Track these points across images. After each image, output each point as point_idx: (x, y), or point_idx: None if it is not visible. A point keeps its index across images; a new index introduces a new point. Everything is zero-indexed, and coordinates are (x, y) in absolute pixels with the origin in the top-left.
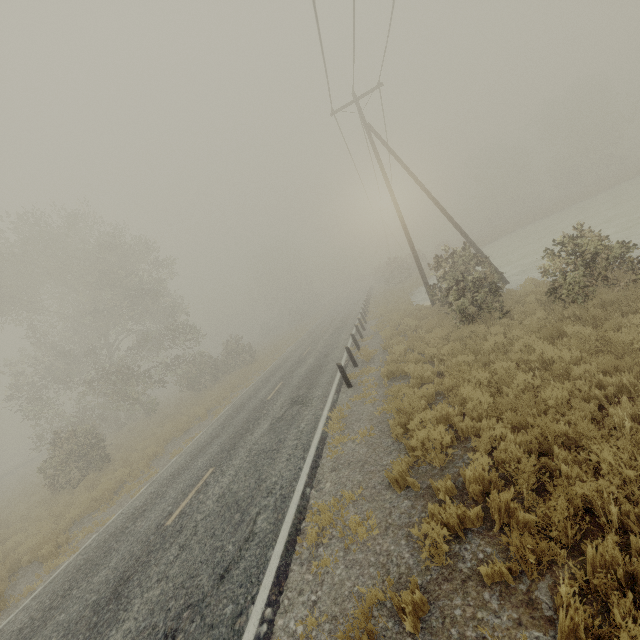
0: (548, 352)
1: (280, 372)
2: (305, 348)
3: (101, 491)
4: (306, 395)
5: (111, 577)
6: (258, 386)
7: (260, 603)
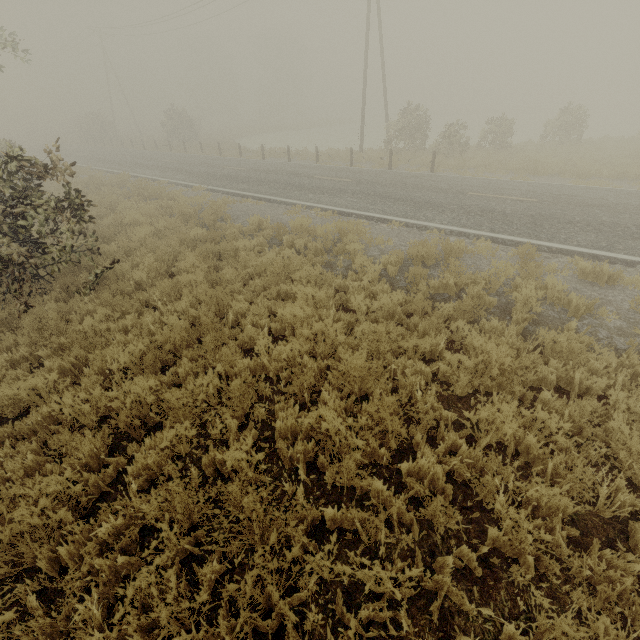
0: (544, 154)
1: (261, 176)
2: (213, 167)
3: (349, 228)
4: (407, 175)
5: (579, 209)
6: (258, 183)
7: (633, 189)
